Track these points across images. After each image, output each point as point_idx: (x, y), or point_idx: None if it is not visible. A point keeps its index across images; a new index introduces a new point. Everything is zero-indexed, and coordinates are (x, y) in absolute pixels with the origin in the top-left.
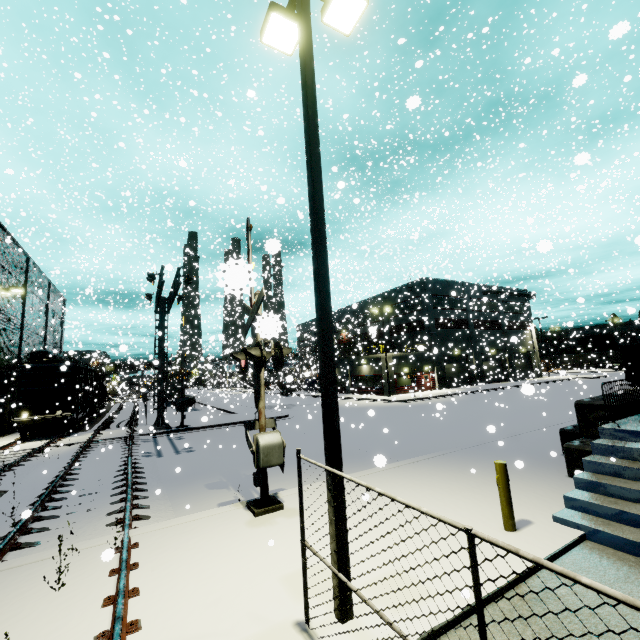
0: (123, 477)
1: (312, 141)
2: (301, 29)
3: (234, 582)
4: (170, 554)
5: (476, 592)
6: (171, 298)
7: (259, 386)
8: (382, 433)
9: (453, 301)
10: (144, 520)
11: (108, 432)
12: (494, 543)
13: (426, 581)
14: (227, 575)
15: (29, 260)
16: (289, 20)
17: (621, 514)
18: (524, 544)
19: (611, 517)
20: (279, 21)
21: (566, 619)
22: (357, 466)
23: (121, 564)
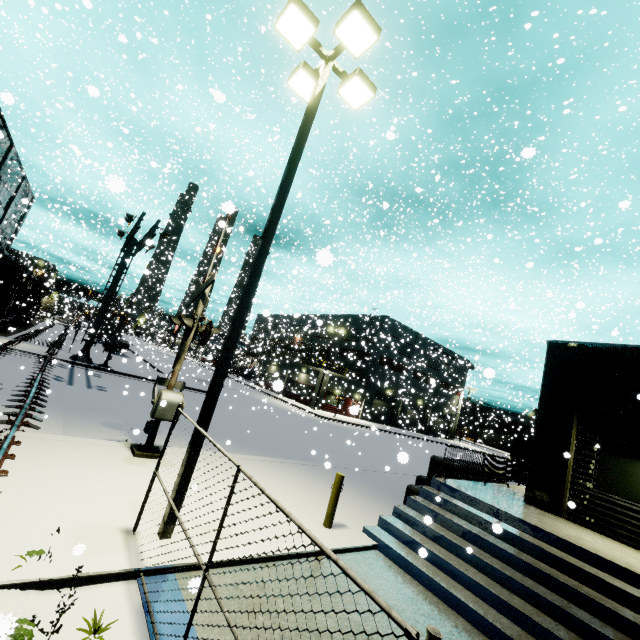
0: (27, 389)
1: (285, 183)
2: (313, 96)
3: (91, 492)
4: (46, 458)
5: (227, 501)
6: (142, 243)
7: (182, 351)
8: (285, 435)
9: (403, 346)
10: (33, 428)
11: (27, 345)
12: (245, 473)
13: (240, 535)
14: (88, 486)
15: (12, 147)
16: (313, 80)
17: (408, 538)
18: (329, 537)
19: (401, 539)
20: (305, 77)
21: (320, 583)
22: (246, 452)
23: (0, 450)
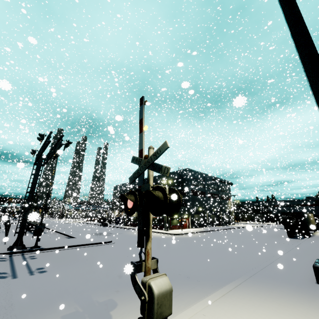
0: None
1: None
2: None
3: None
4: None
5: None
6: (49, 155)
7: (148, 227)
8: (181, 258)
9: (199, 182)
10: None
11: None
12: None
13: None
14: None
15: None
16: None
17: None
18: None
19: None
20: None
21: None
22: (186, 291)
23: None
